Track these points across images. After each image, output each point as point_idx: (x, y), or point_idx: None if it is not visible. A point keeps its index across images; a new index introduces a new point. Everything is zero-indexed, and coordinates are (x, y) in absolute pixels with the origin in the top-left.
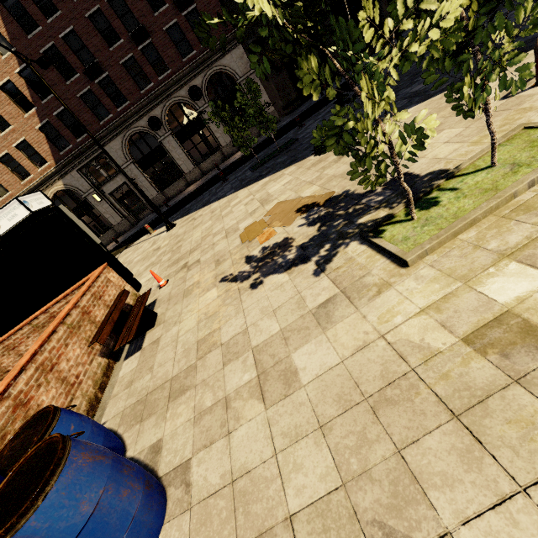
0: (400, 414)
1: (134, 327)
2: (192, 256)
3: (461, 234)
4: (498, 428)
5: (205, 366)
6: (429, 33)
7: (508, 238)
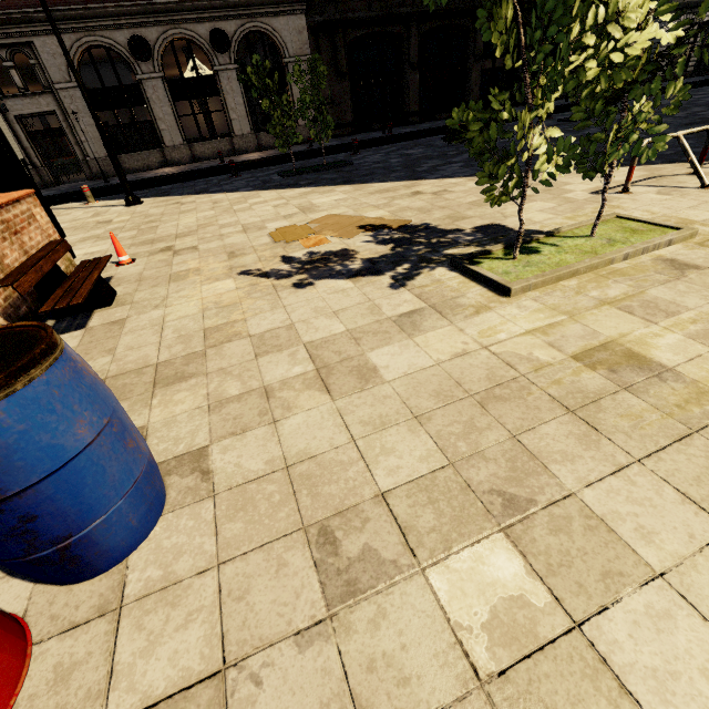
0: (512, 408)
1: (82, 290)
2: (181, 241)
3: (562, 281)
4: (612, 420)
5: (223, 355)
6: (612, 55)
7: (608, 291)
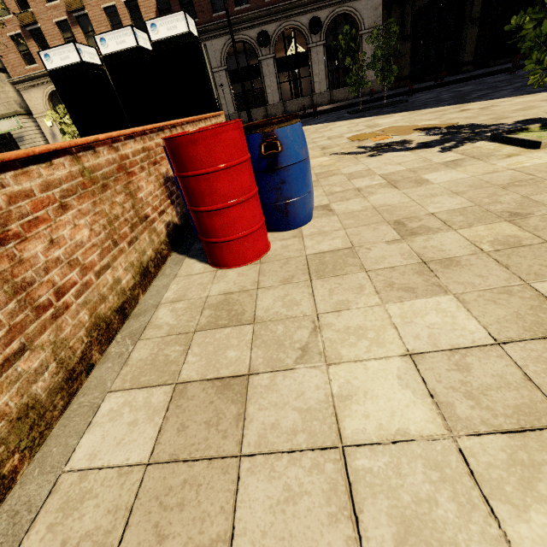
0: (526, 188)
1: None
2: None
3: None
4: None
5: (329, 180)
6: None
7: None
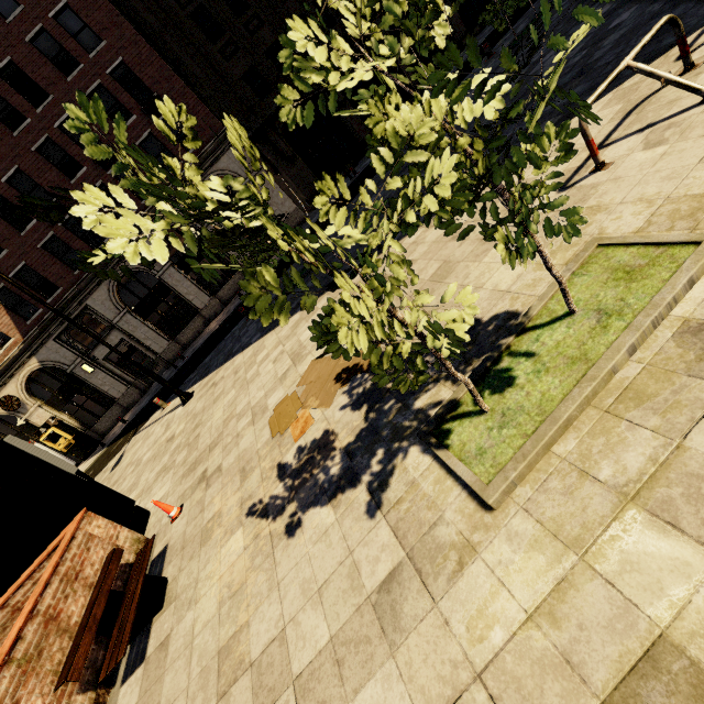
0: None
1: (127, 627)
2: (211, 458)
3: (556, 445)
4: None
5: None
6: (425, 199)
7: (625, 458)
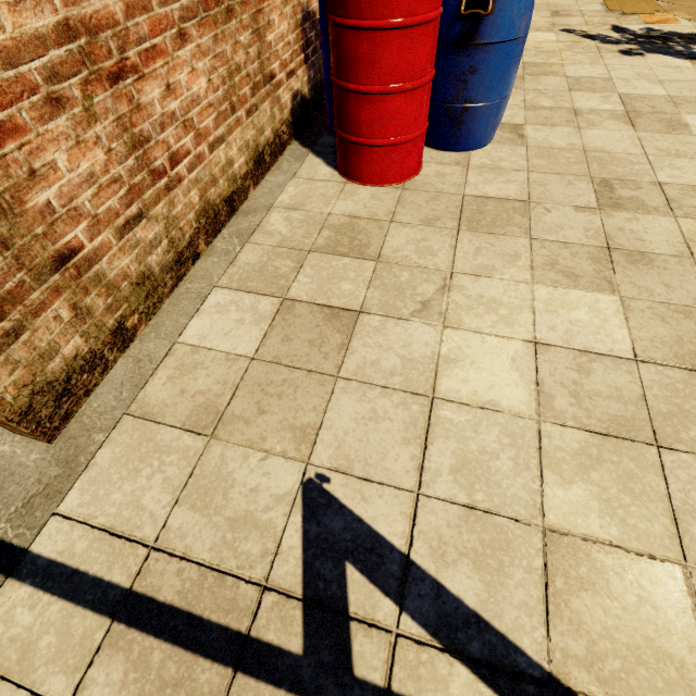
0: None
1: None
2: None
3: None
4: None
5: (539, 82)
6: None
7: None
